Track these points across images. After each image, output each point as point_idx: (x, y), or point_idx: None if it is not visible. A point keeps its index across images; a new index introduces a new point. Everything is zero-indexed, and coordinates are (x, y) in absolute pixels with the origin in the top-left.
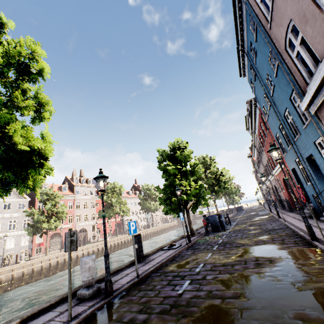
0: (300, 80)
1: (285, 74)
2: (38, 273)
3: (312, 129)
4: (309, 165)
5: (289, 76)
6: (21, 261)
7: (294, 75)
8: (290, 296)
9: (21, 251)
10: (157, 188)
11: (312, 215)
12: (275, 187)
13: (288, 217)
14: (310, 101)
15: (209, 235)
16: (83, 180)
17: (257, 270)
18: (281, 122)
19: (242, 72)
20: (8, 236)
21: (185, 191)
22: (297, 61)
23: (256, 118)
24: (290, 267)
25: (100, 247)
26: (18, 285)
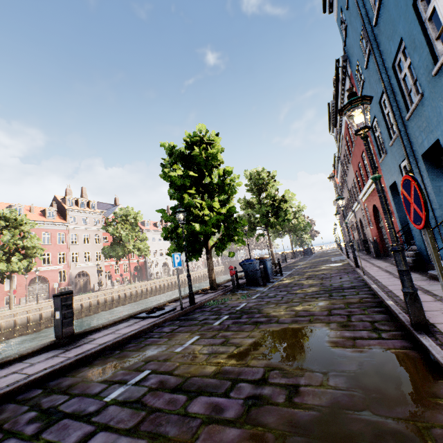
0: None
1: None
2: None
3: None
4: (427, 168)
5: None
6: None
7: None
8: None
9: None
10: (161, 211)
11: (438, 271)
12: (361, 222)
13: (372, 268)
14: None
15: (238, 291)
16: (82, 202)
17: (233, 440)
18: (385, 85)
19: (327, 0)
20: None
21: (201, 217)
22: None
23: (345, 101)
24: None
25: (101, 298)
26: None
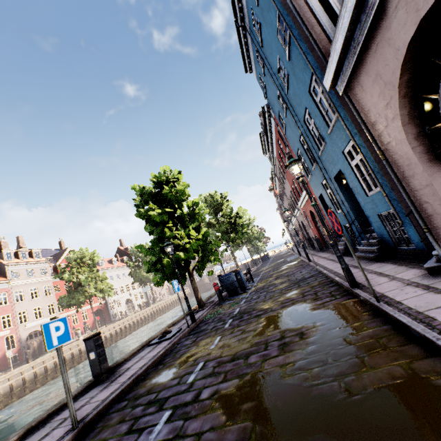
0: (321, 38)
1: (300, 50)
2: None
3: (339, 133)
4: (338, 186)
5: (306, 52)
6: None
7: (311, 31)
8: (337, 416)
9: None
10: (140, 247)
11: (352, 252)
12: (303, 224)
13: (320, 259)
14: (337, 67)
15: (225, 303)
16: (23, 253)
17: (283, 359)
18: (301, 131)
19: (247, 65)
20: None
21: (182, 245)
22: (314, 2)
23: (273, 134)
24: (329, 342)
25: (67, 354)
26: None
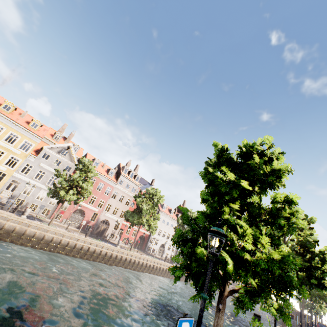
0: None
1: None
2: (27, 238)
3: None
4: None
5: None
6: (22, 216)
7: None
8: None
9: (48, 209)
10: (184, 210)
11: None
12: None
13: None
14: None
15: None
16: (132, 173)
17: None
18: None
19: None
20: (43, 188)
21: (236, 247)
22: None
23: None
24: None
25: (104, 250)
26: (2, 238)
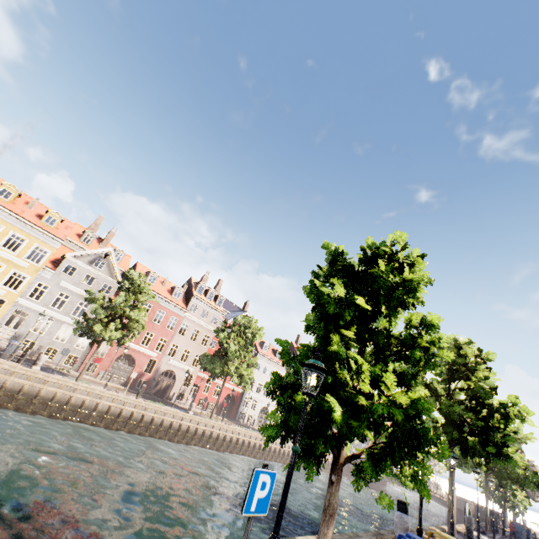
0: None
1: None
2: (43, 403)
3: None
4: None
5: None
6: (34, 367)
7: None
8: None
9: (75, 356)
10: (282, 344)
11: None
12: None
13: None
14: None
15: None
16: (211, 294)
17: None
18: None
19: None
20: (66, 322)
21: (349, 390)
22: None
23: None
24: None
25: (168, 419)
26: (2, 404)
